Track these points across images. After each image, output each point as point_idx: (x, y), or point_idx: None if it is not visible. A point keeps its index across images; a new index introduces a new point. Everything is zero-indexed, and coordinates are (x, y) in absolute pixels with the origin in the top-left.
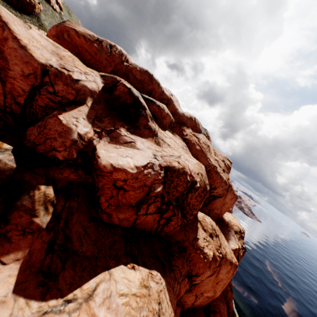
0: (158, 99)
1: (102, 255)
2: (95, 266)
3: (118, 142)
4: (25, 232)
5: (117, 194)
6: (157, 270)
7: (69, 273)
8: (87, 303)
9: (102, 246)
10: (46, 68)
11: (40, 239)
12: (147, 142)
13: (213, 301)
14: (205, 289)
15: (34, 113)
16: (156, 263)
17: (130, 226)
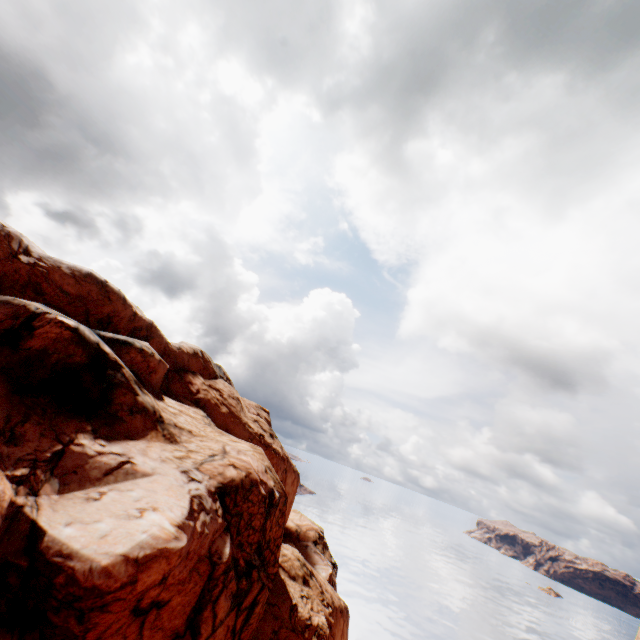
0: (127, 330)
1: None
2: None
3: (86, 480)
4: None
5: (140, 632)
6: None
7: None
8: None
9: None
10: None
11: None
12: (153, 447)
13: None
14: None
15: None
16: None
17: None
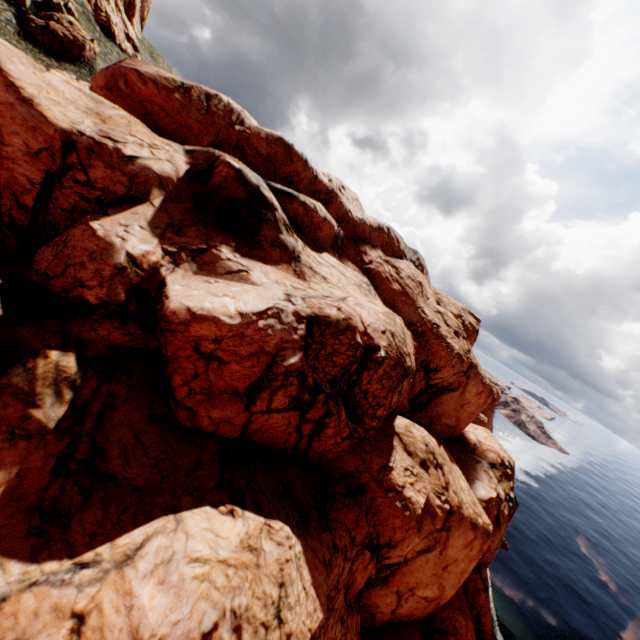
0: (307, 192)
1: (168, 486)
2: (150, 505)
3: (213, 272)
4: (14, 436)
5: (207, 371)
6: (285, 520)
7: (95, 515)
8: (120, 571)
9: (170, 470)
10: (71, 138)
11: (44, 450)
12: (277, 273)
13: (442, 610)
14: (418, 579)
15: (54, 224)
16: (285, 509)
17: (238, 435)
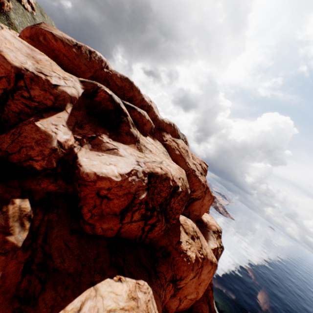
0: (139, 105)
1: (86, 270)
2: (79, 283)
3: (100, 149)
4: None
5: (101, 204)
6: (144, 279)
7: (50, 294)
8: None
9: (85, 260)
10: (21, 72)
11: (15, 260)
12: (130, 149)
13: (196, 303)
14: (188, 291)
15: (6, 119)
16: (142, 272)
17: (114, 235)
